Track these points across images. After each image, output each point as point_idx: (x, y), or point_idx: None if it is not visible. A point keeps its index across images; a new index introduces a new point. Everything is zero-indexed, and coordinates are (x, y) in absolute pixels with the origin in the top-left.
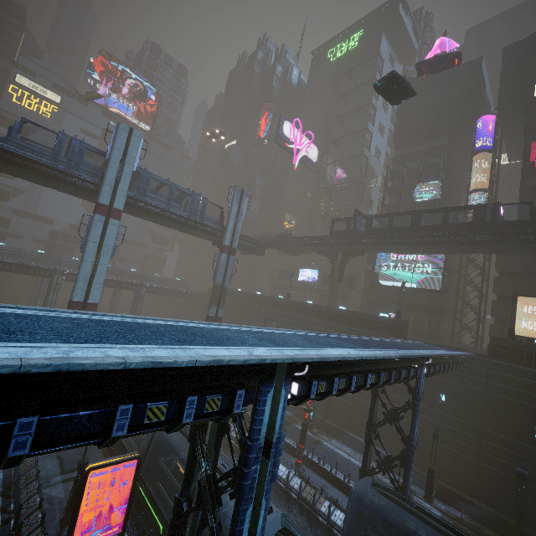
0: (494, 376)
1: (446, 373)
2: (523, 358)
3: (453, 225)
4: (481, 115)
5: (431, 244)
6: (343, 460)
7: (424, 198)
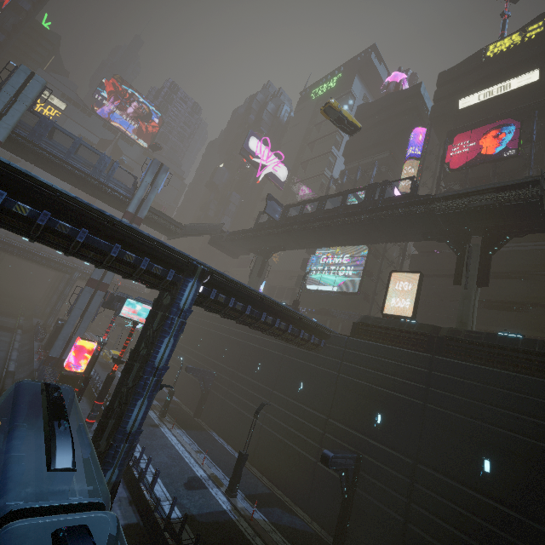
0: (349, 355)
1: (282, 335)
2: (380, 335)
3: (348, 206)
4: (414, 128)
5: (329, 226)
6: (165, 443)
7: (354, 202)
